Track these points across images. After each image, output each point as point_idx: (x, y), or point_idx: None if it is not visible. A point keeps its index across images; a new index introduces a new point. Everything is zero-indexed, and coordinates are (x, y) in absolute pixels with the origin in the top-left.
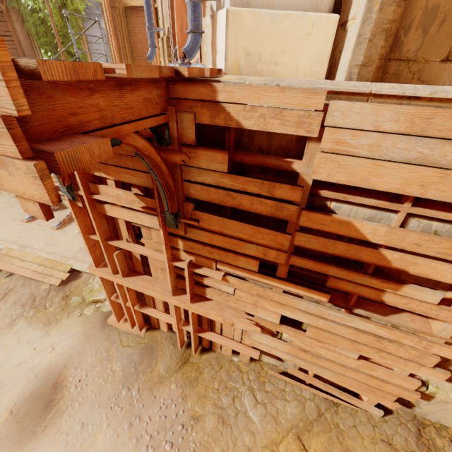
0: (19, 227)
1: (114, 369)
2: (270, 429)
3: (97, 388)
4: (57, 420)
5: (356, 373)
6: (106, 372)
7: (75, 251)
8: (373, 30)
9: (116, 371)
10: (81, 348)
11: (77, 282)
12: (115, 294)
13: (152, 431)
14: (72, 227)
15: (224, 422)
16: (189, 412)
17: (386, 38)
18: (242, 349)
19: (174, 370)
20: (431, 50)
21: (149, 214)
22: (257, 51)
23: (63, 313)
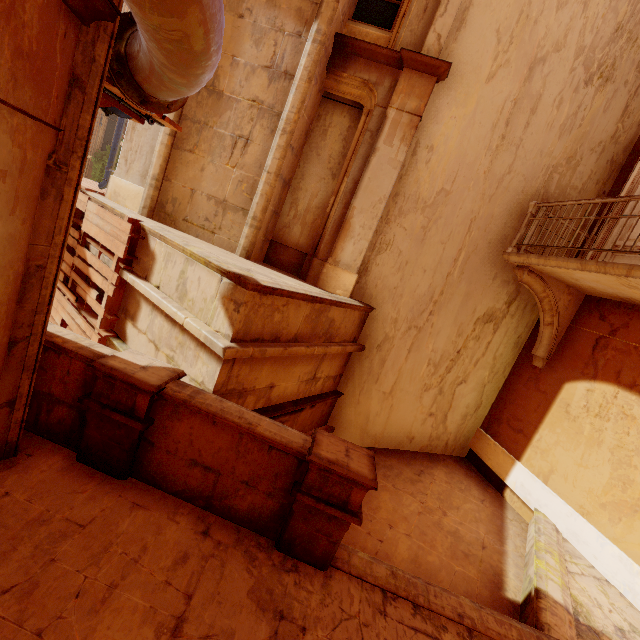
0: None
1: None
2: None
3: None
4: None
5: None
6: None
7: None
8: (147, 196)
9: None
10: None
11: None
12: None
13: None
14: None
15: None
16: None
17: (152, 201)
18: None
19: None
20: (178, 214)
21: None
22: (119, 193)
23: None
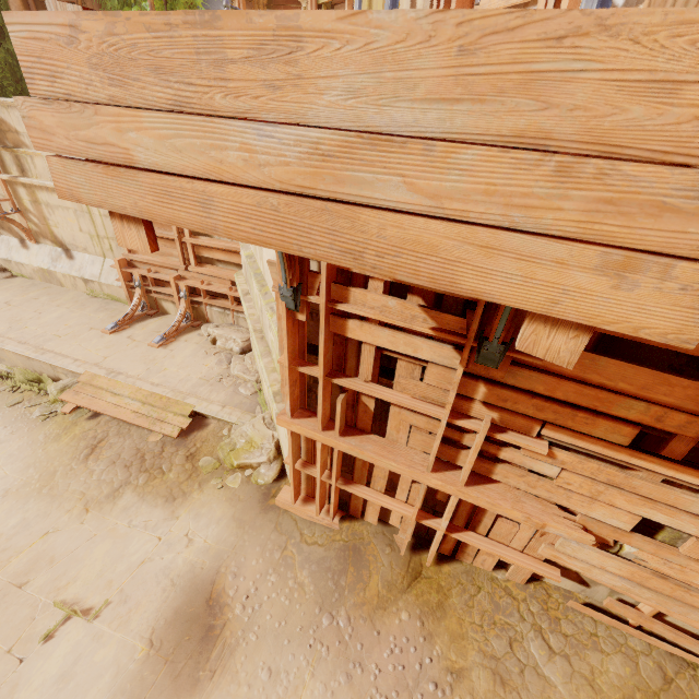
0: (100, 340)
1: (300, 580)
2: None
3: (280, 612)
4: (228, 662)
5: None
6: (290, 585)
7: (193, 384)
8: None
9: (306, 585)
10: (237, 542)
11: (203, 432)
12: (300, 460)
13: (388, 691)
14: (181, 344)
15: (505, 683)
16: (442, 661)
17: None
18: (530, 565)
19: (400, 589)
20: None
21: (432, 339)
22: None
23: (191, 482)
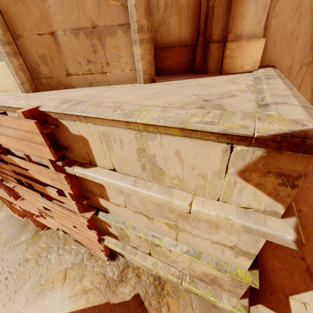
0: None
1: (3, 237)
2: (56, 267)
3: None
4: None
5: (81, 236)
6: None
7: None
8: (14, 70)
9: (3, 238)
10: None
11: None
12: None
13: (3, 266)
14: None
15: (38, 263)
16: (25, 257)
17: (23, 72)
18: (51, 226)
19: (29, 237)
20: (57, 72)
21: None
22: None
23: None
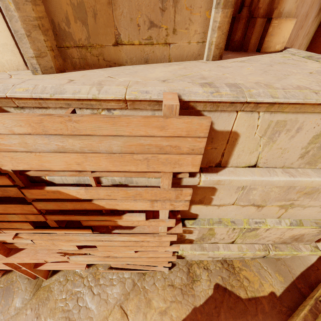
0: None
1: None
2: (103, 309)
3: None
4: None
5: (141, 259)
6: None
7: None
8: (24, 27)
9: None
10: None
11: None
12: None
13: None
14: None
15: (70, 320)
16: None
17: (44, 32)
18: (73, 267)
19: (28, 299)
20: (100, 37)
21: None
22: None
23: None
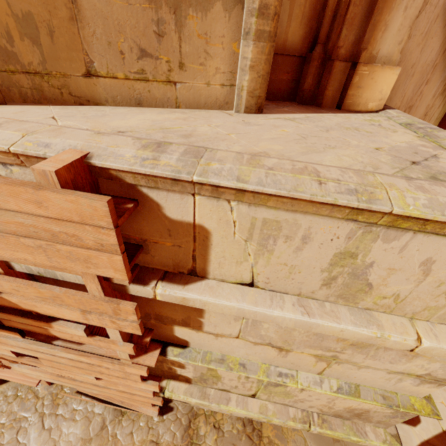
0: None
1: None
2: None
3: None
4: None
5: (109, 390)
6: None
7: None
8: None
9: None
10: None
11: None
12: None
13: None
14: None
15: None
16: None
17: None
18: (20, 379)
19: None
20: (62, 63)
21: None
22: None
23: None
